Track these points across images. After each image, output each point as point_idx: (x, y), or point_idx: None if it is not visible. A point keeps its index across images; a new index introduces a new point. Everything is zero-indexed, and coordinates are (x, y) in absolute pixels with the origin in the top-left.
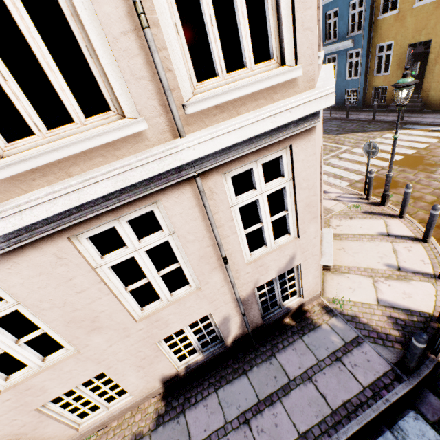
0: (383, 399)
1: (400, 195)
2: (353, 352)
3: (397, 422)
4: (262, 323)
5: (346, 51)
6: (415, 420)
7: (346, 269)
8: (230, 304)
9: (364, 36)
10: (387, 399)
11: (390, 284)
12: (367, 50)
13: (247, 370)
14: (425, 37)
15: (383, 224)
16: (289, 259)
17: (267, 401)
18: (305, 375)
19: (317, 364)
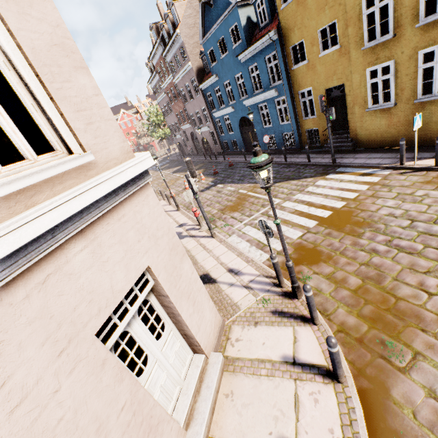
0: None
1: (321, 276)
2: None
3: None
4: None
5: (273, 100)
6: None
7: None
8: None
9: (284, 85)
10: None
11: None
12: (291, 97)
13: None
14: (337, 82)
15: (292, 337)
16: None
17: None
18: None
19: None
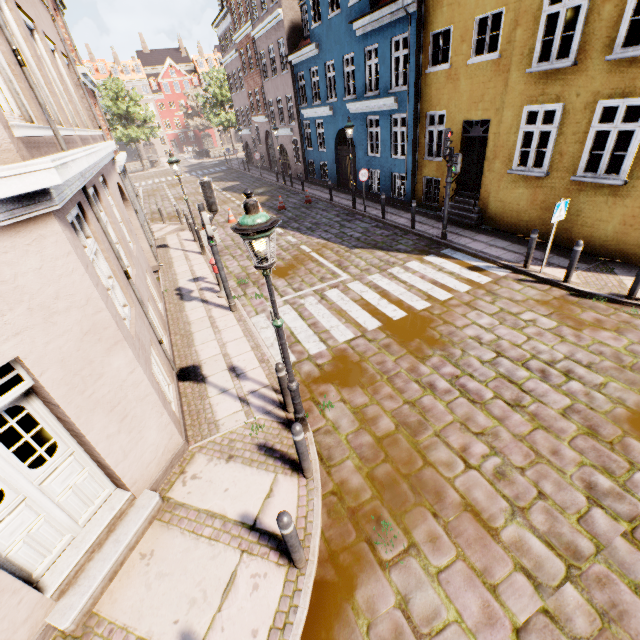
0: None
1: (347, 407)
2: None
3: None
4: None
5: (390, 114)
6: None
7: (104, 633)
8: None
9: (409, 95)
10: None
11: None
12: (415, 118)
13: None
14: (482, 114)
15: (267, 489)
16: None
17: None
18: None
19: None
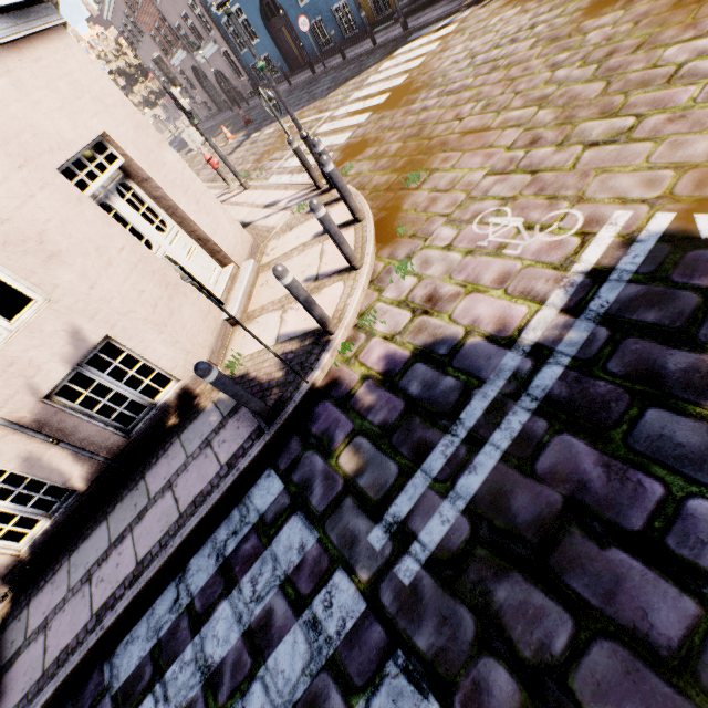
0: (234, 470)
1: (364, 161)
2: (226, 426)
3: (248, 491)
4: (129, 440)
5: None
6: (267, 479)
7: (259, 311)
8: (11, 437)
9: None
10: (238, 468)
11: (299, 307)
12: None
13: (109, 512)
14: None
15: None
16: (70, 336)
17: (118, 540)
18: (168, 484)
19: (185, 462)
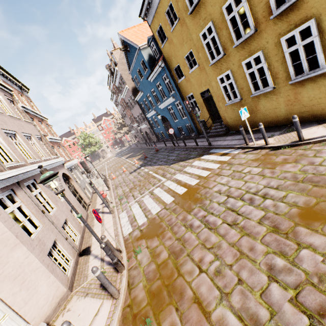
0: None
1: (148, 250)
2: None
3: None
4: None
5: (174, 103)
6: None
7: None
8: None
9: (176, 93)
10: None
11: None
12: (183, 100)
13: None
14: (205, 87)
15: (97, 310)
16: None
17: None
18: None
19: None
